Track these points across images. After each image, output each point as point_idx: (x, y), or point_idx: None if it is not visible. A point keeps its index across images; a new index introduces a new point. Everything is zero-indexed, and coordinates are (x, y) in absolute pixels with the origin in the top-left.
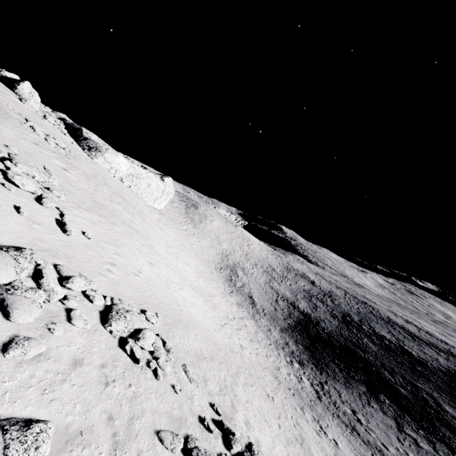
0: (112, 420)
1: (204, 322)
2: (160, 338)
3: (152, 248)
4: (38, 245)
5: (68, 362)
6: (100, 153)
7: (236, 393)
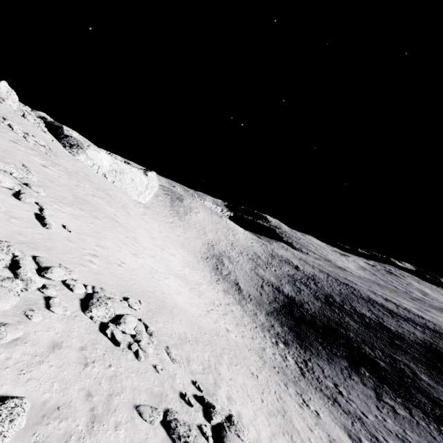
0: (91, 397)
1: (190, 308)
2: (143, 323)
3: (136, 240)
4: (16, 238)
5: (46, 345)
6: (82, 150)
7: (219, 372)
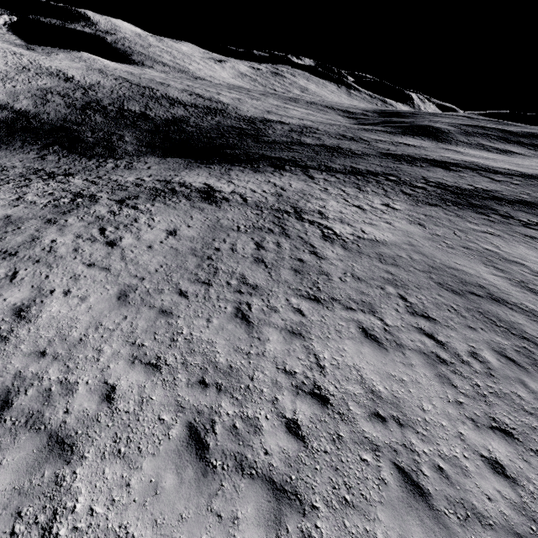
0: None
1: None
2: None
3: None
4: None
5: None
6: None
7: None
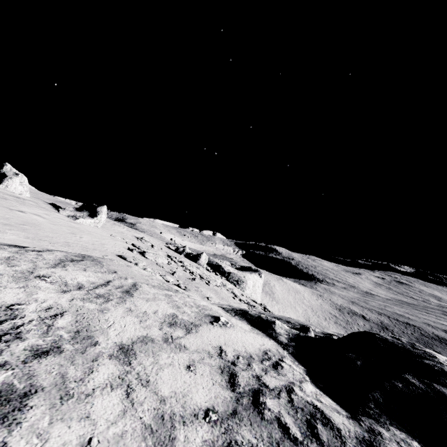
0: None
1: None
2: None
3: None
4: None
5: None
6: (244, 283)
7: None
